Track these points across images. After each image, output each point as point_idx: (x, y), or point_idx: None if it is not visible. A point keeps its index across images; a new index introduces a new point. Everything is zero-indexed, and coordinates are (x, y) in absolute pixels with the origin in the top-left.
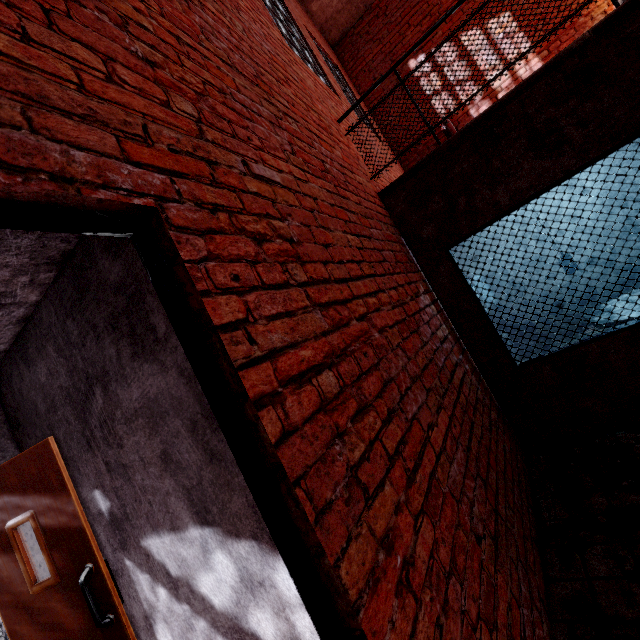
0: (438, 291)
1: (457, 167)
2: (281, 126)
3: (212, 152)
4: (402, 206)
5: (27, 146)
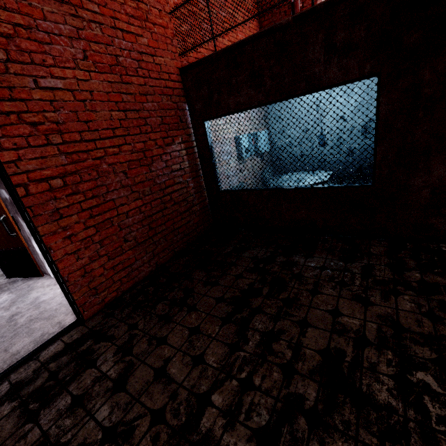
0: (197, 142)
1: (217, 73)
2: (80, 37)
3: (13, 80)
4: (189, 84)
5: None
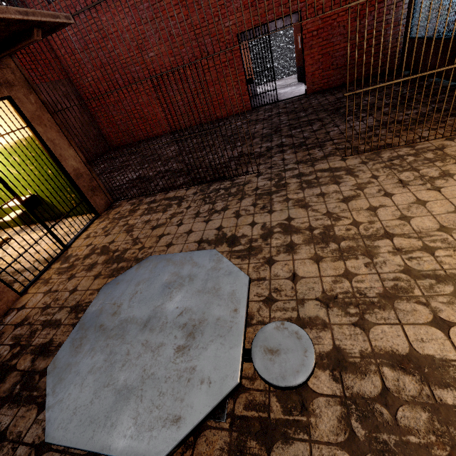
0: None
1: None
2: None
3: None
4: None
5: (292, 8)
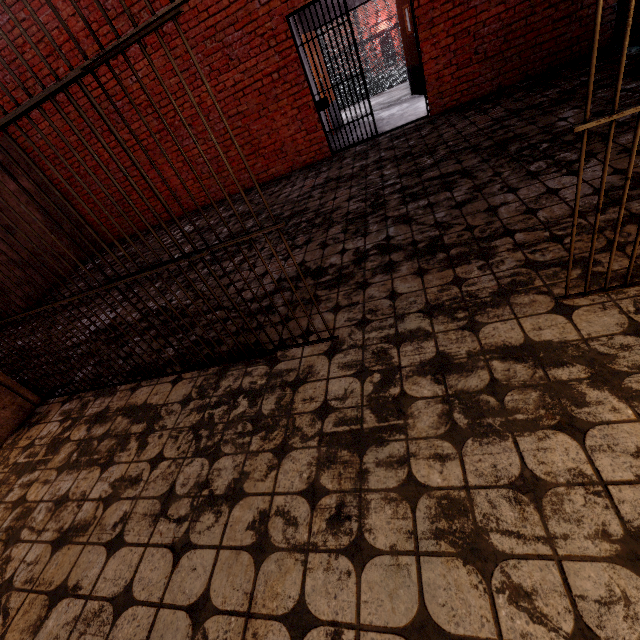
0: None
1: None
2: None
3: None
4: None
5: None
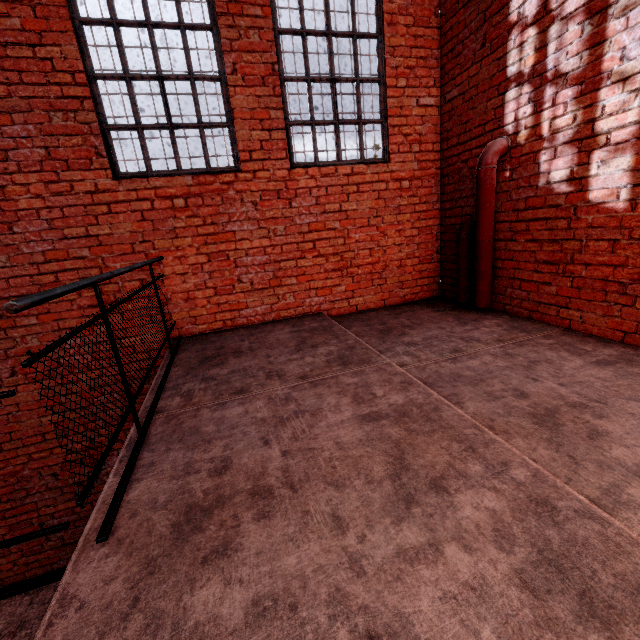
0: None
1: None
2: (10, 355)
3: None
4: None
5: None
